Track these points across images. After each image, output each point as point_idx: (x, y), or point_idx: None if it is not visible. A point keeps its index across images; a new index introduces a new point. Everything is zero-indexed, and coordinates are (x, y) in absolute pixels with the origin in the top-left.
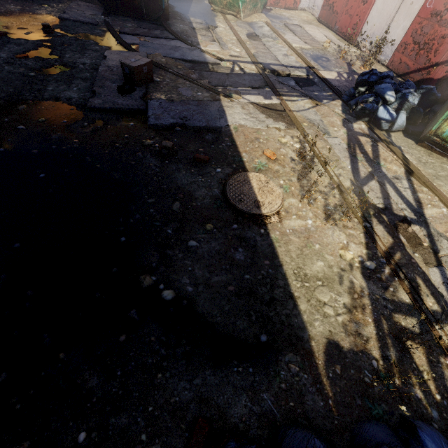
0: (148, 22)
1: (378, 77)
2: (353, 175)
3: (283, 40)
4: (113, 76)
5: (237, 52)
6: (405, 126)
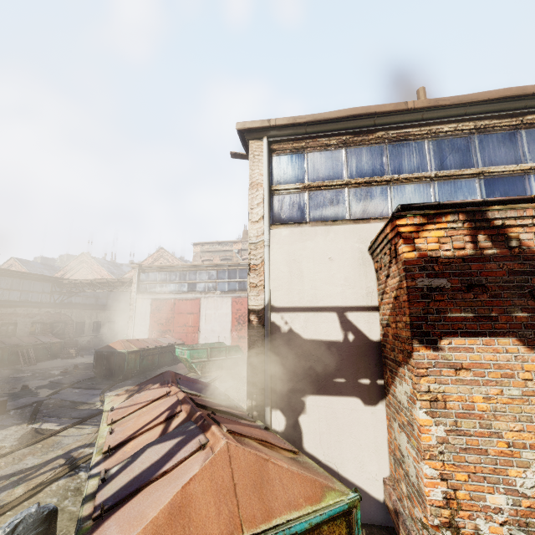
0: (113, 380)
1: None
2: None
3: None
4: None
5: None
6: None
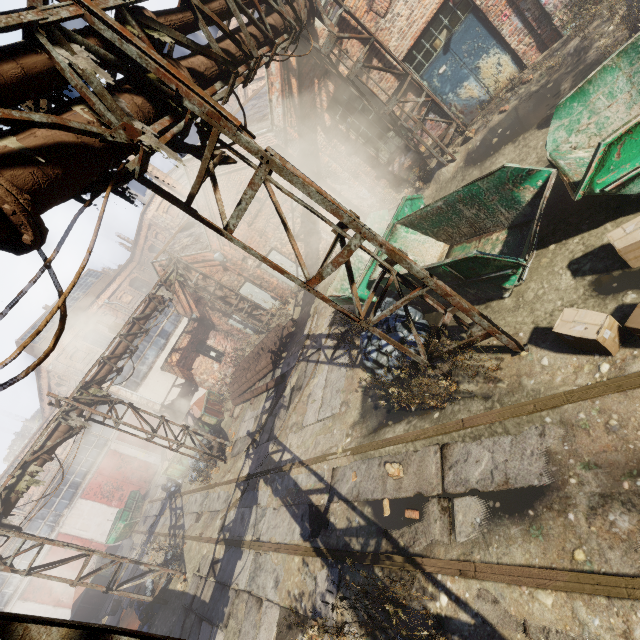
0: None
1: (164, 485)
2: (170, 523)
3: (154, 502)
4: (111, 622)
5: (141, 539)
6: (184, 476)
